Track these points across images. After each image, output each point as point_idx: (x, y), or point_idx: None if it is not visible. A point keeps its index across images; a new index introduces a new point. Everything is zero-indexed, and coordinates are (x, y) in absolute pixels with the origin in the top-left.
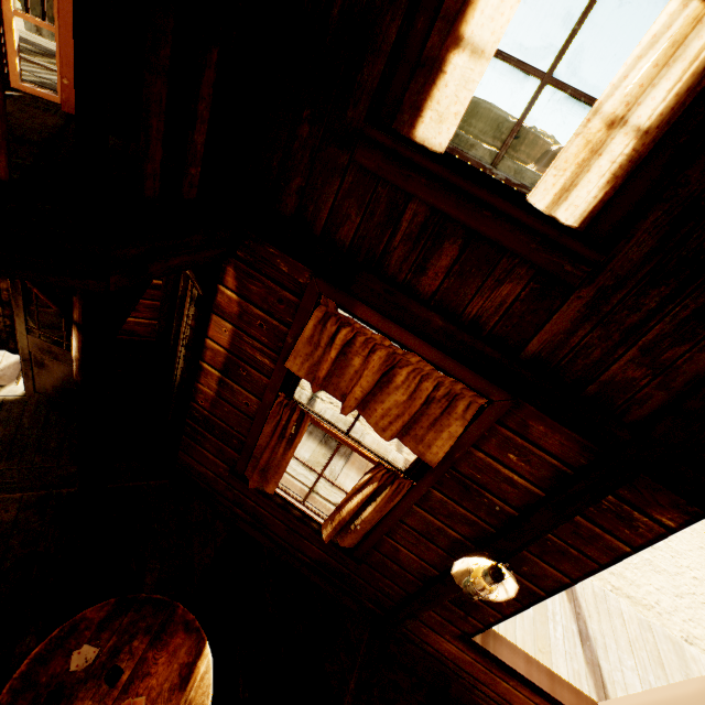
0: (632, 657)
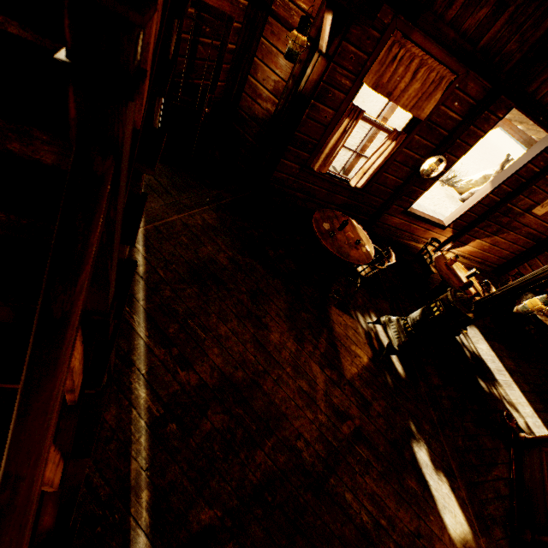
0: None
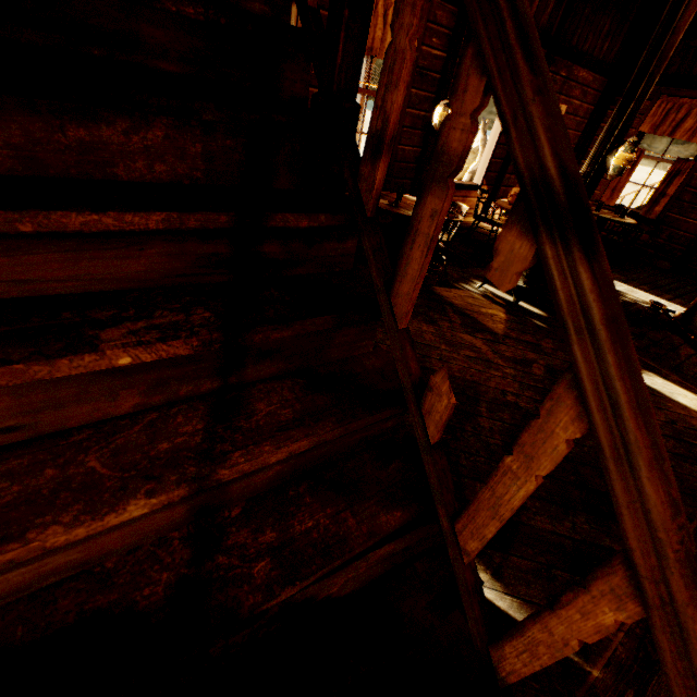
0: None
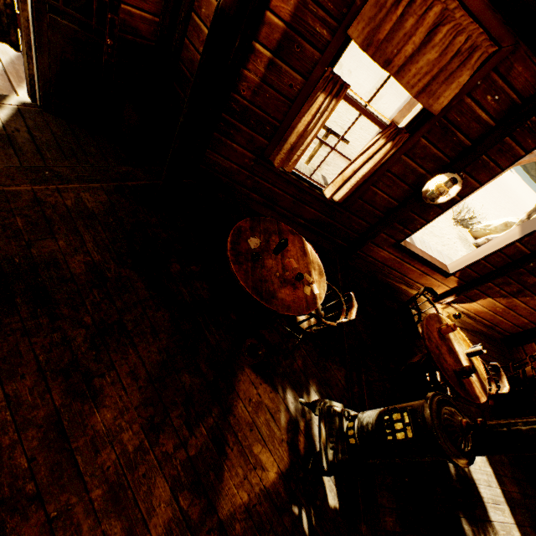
0: None
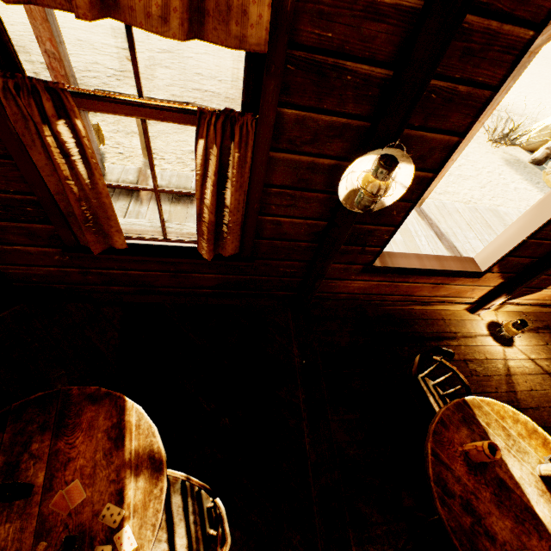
0: (472, 231)
